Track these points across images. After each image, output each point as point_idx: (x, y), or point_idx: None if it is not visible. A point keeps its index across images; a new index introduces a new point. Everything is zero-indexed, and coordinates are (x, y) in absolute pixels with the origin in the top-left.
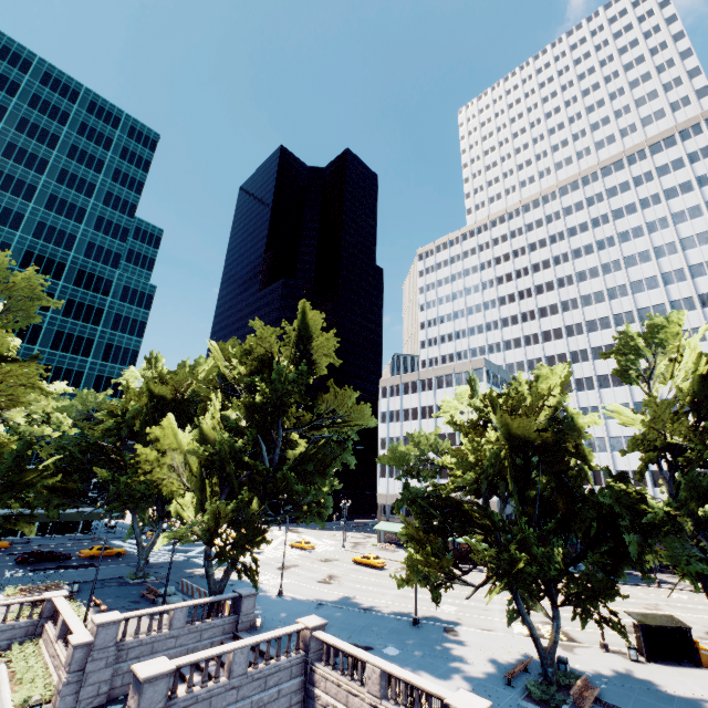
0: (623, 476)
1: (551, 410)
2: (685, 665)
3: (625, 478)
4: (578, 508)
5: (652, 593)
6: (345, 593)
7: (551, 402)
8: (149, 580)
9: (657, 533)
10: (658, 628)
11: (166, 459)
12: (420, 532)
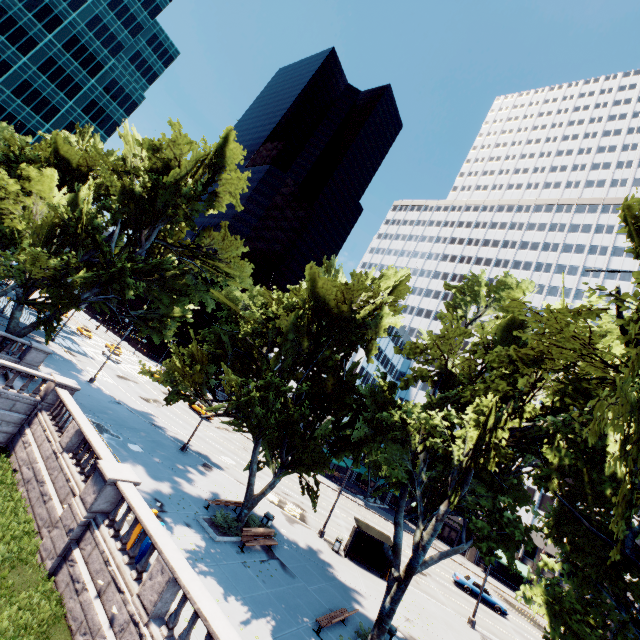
0: (395, 385)
1: (372, 307)
2: (373, 572)
3: (395, 387)
4: (344, 396)
5: (406, 536)
6: (153, 411)
7: (377, 299)
8: None
9: (391, 440)
10: (369, 537)
11: (27, 200)
12: (199, 351)
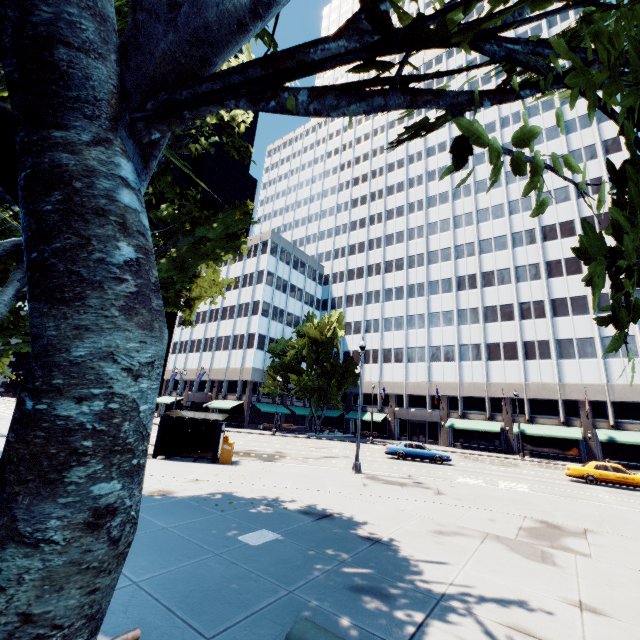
0: None
1: None
2: (200, 462)
3: None
4: None
5: (351, 444)
6: None
7: None
8: None
9: None
10: (183, 421)
11: None
12: None
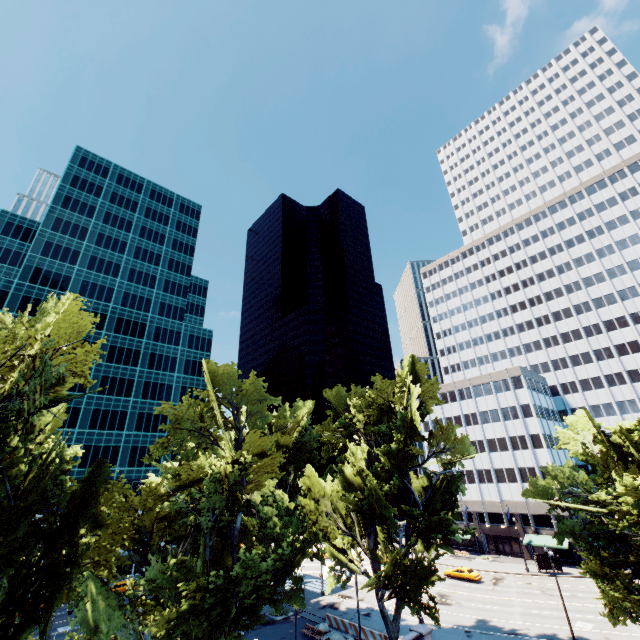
0: None
1: None
2: None
3: None
4: None
5: None
6: (474, 615)
7: None
8: (290, 615)
9: None
10: None
11: (322, 507)
12: (607, 569)
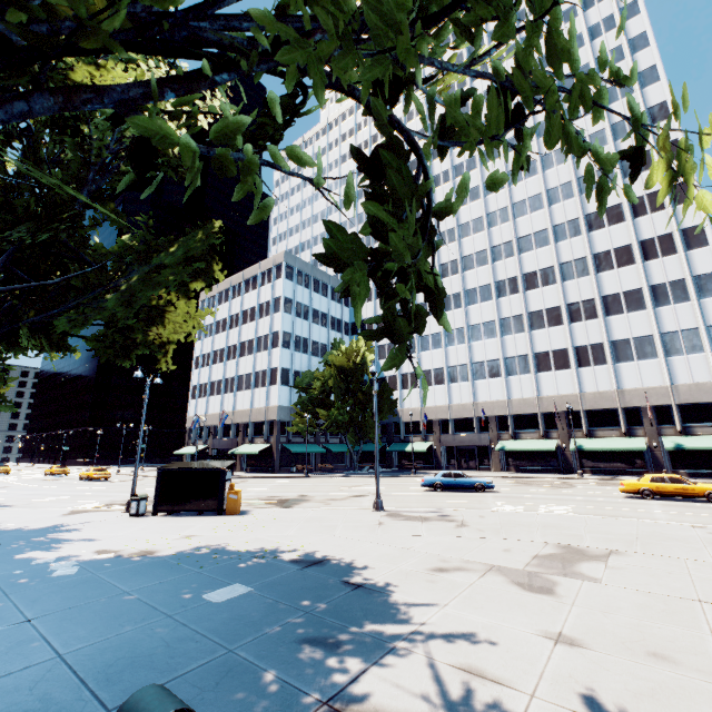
0: None
1: None
2: (205, 515)
3: None
4: None
5: (390, 480)
6: None
7: None
8: None
9: None
10: (182, 473)
11: None
12: None
